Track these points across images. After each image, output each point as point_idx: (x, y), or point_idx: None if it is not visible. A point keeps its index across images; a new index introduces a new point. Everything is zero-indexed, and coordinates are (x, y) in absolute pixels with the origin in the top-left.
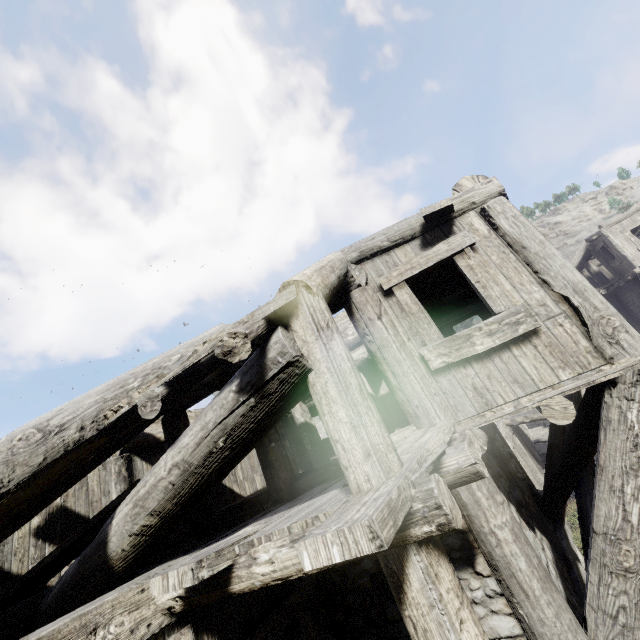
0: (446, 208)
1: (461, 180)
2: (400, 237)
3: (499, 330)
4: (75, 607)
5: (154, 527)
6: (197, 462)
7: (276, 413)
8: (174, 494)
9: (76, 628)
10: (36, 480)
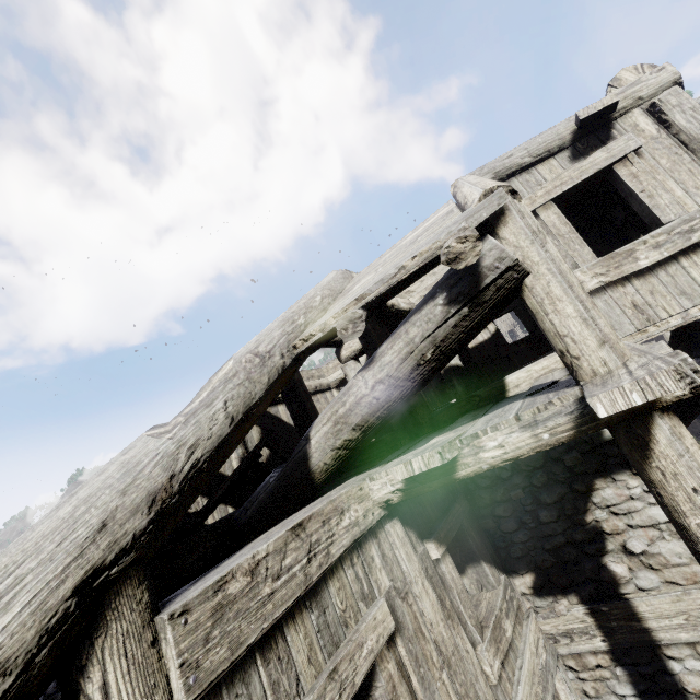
0: (609, 107)
1: (620, 73)
2: (545, 150)
3: (668, 241)
4: (277, 517)
5: (355, 441)
6: (404, 376)
7: (485, 322)
8: (378, 408)
9: (331, 509)
10: (267, 397)
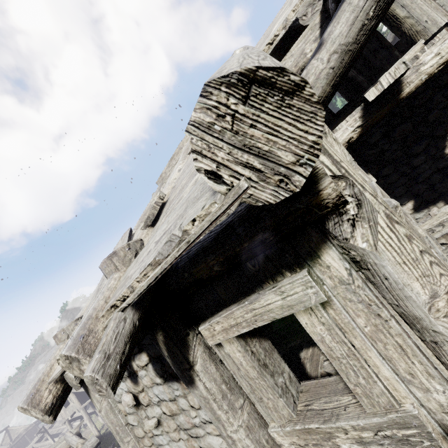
0: None
1: None
2: None
3: None
4: None
5: None
6: (352, 39)
7: None
8: (333, 76)
9: None
10: None
